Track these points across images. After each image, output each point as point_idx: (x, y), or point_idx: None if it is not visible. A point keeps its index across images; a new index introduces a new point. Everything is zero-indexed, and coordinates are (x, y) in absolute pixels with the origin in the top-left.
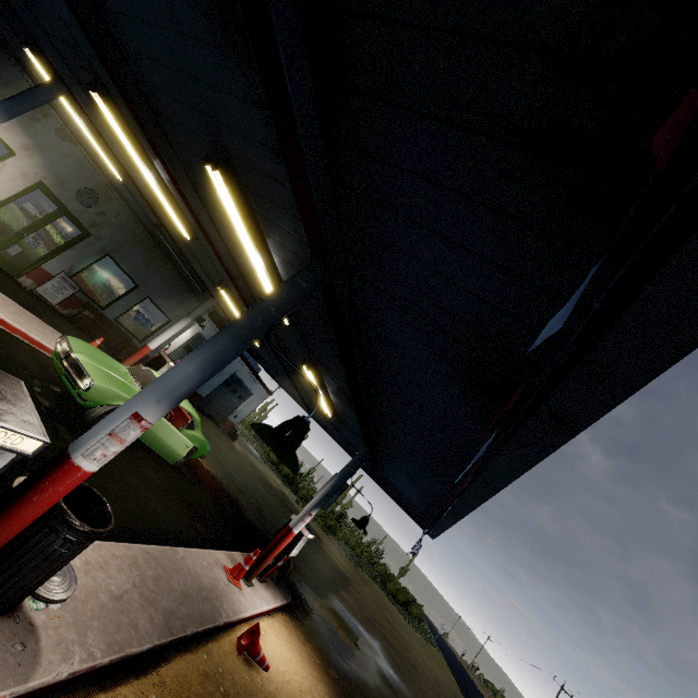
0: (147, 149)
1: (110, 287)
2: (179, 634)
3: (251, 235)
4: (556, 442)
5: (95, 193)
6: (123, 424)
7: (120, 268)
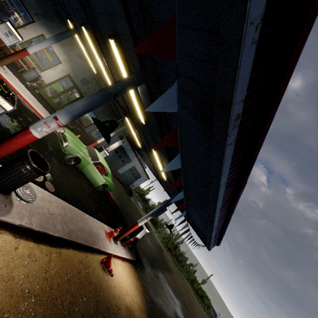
0: (100, 51)
1: (88, 119)
2: (73, 239)
3: (127, 74)
4: (225, 126)
5: (87, 80)
6: (50, 120)
7: (93, 112)
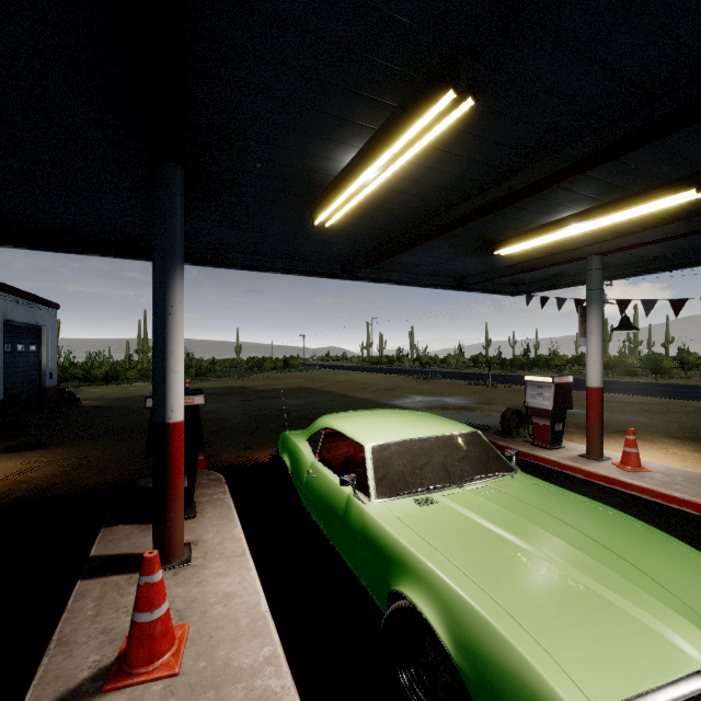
0: None
1: None
2: None
3: None
4: None
5: None
6: None
7: None
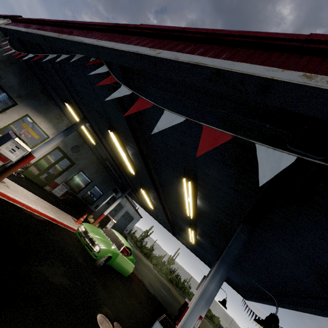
0: (127, 147)
1: (80, 184)
2: None
3: (191, 195)
4: None
5: (78, 147)
6: (197, 322)
7: (85, 175)
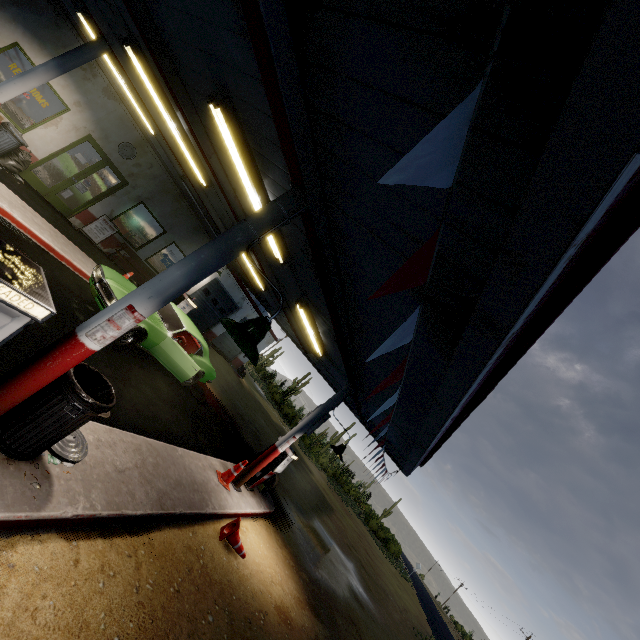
0: (171, 100)
1: (143, 231)
2: (169, 510)
3: (249, 172)
4: (489, 349)
5: (133, 147)
6: (120, 313)
7: (151, 215)
